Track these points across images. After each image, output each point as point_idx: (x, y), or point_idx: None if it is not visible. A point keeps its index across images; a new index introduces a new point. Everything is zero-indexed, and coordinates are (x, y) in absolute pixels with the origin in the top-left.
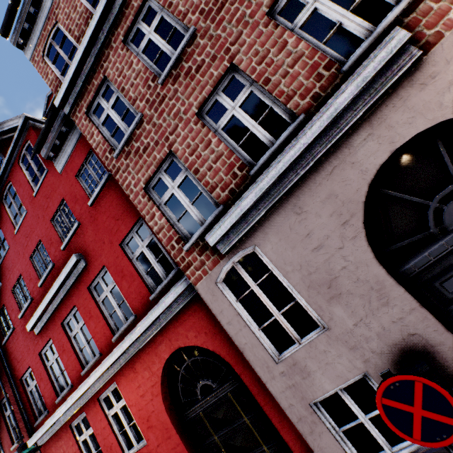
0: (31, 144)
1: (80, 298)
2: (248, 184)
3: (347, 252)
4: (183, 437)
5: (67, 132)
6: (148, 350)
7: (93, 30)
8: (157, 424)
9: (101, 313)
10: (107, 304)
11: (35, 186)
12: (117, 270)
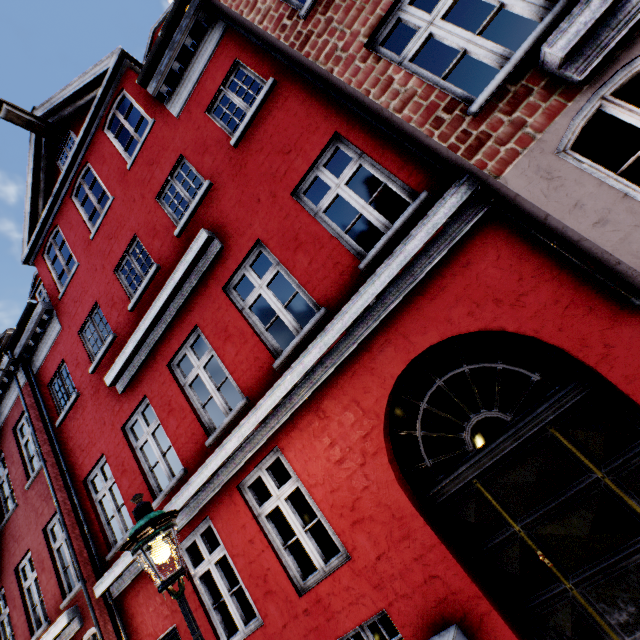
0: (126, 94)
1: (207, 310)
2: None
3: None
4: (439, 534)
5: (193, 49)
6: (355, 367)
7: None
8: (376, 512)
9: (249, 325)
10: (205, 396)
11: (129, 157)
12: (286, 240)
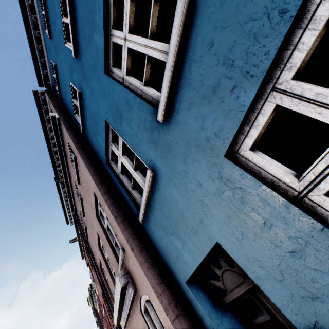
0: None
1: None
2: None
3: None
4: None
5: None
6: None
7: (79, 246)
8: None
9: None
10: None
11: None
12: None
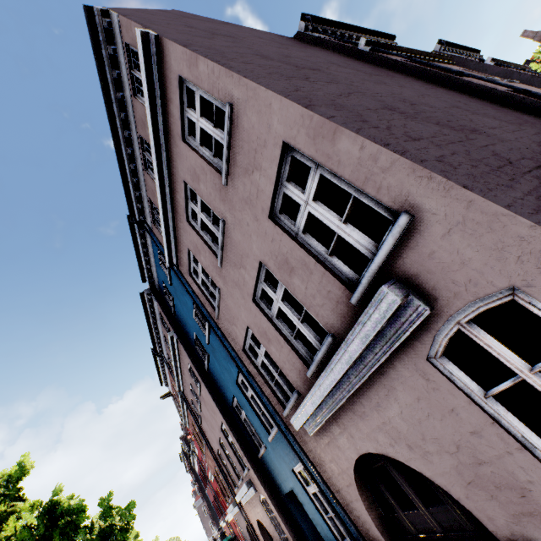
0: None
1: None
2: (230, 502)
3: (250, 539)
4: None
5: None
6: None
7: (184, 417)
8: None
9: None
10: None
11: None
12: None
